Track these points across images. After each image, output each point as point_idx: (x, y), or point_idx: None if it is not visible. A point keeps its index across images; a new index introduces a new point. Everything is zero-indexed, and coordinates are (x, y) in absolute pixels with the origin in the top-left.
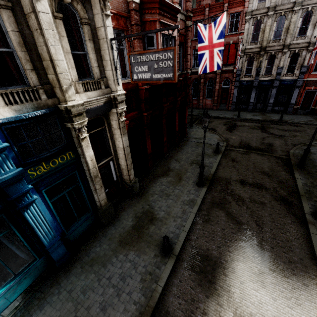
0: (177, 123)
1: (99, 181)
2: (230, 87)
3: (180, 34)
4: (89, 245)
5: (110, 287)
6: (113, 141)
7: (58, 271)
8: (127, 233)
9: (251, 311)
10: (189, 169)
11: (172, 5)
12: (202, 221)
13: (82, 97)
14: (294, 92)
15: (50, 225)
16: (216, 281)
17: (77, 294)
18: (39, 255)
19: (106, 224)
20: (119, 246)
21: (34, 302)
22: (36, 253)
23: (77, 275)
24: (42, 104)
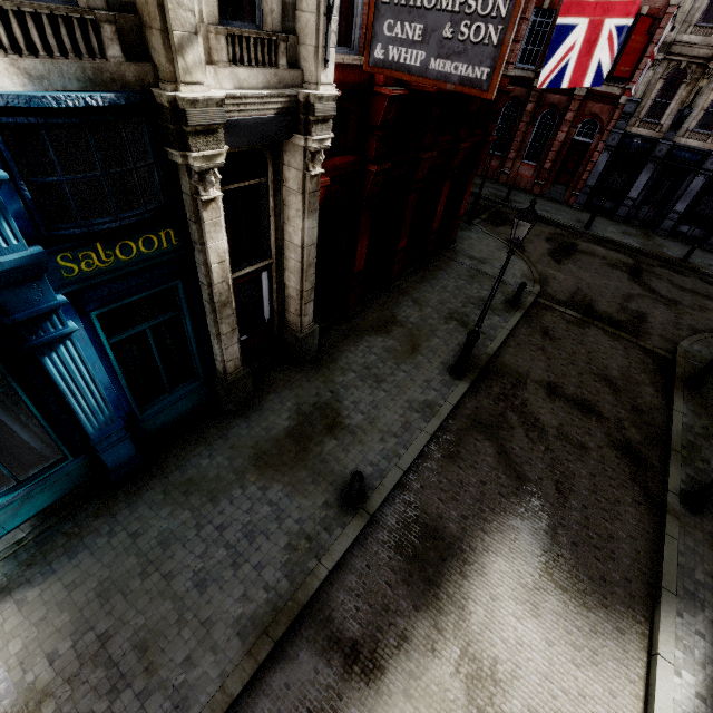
0: (440, 209)
1: (231, 317)
2: (593, 145)
3: None
4: (186, 449)
5: (221, 546)
6: (279, 224)
7: (114, 489)
8: (274, 442)
9: (498, 655)
10: (441, 331)
11: None
12: (441, 455)
13: (221, 81)
14: None
15: (105, 395)
16: (442, 583)
17: (148, 545)
18: (75, 452)
19: (231, 413)
20: (251, 467)
21: (58, 540)
22: (69, 447)
23: (154, 505)
24: (109, 75)
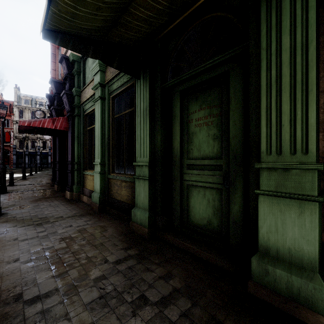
0: None
1: None
2: (10, 155)
3: None
4: None
5: None
6: None
7: None
8: None
9: None
10: None
11: None
12: None
13: None
14: (49, 157)
15: None
16: None
17: None
18: None
19: None
20: None
21: None
22: None
23: None
24: None
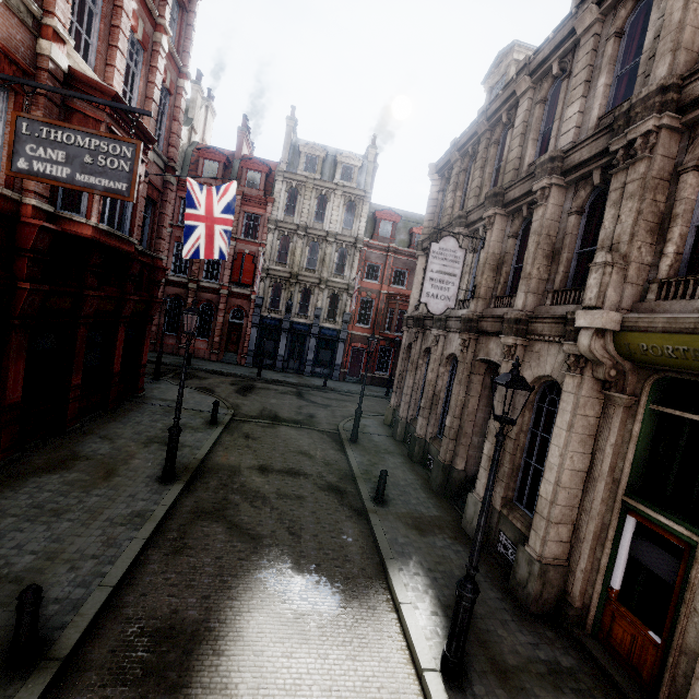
0: (119, 352)
1: None
2: (245, 324)
3: (151, 184)
4: None
5: None
6: None
7: None
8: None
9: None
10: (142, 453)
11: (141, 123)
12: (164, 554)
13: None
14: (340, 347)
15: None
16: (193, 678)
17: None
18: None
19: None
20: None
21: None
22: None
23: None
24: None
